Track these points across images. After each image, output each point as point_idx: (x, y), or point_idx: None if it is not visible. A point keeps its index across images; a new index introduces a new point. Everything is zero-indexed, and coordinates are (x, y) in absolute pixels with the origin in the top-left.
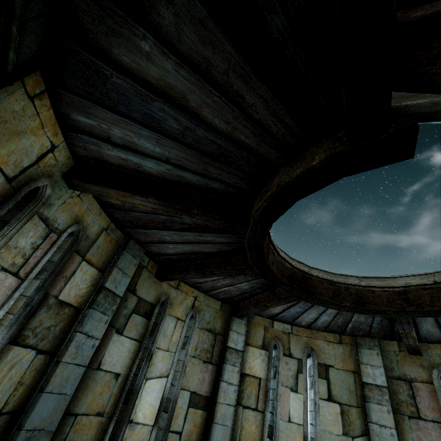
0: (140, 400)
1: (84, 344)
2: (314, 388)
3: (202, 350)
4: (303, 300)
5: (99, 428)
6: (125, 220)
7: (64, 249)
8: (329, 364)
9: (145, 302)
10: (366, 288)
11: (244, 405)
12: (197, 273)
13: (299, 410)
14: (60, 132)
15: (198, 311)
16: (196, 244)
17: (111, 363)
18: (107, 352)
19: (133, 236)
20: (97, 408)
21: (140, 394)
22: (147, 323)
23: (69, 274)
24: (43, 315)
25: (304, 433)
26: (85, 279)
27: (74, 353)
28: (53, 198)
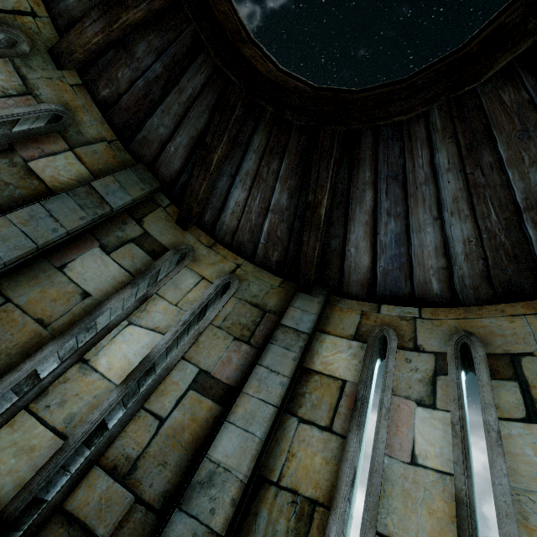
0: (110, 343)
1: (43, 219)
2: (482, 400)
3: (236, 324)
4: (339, 124)
5: (34, 339)
6: (124, 126)
7: (46, 125)
8: (518, 351)
9: (154, 240)
10: (464, 49)
11: (302, 417)
12: (197, 167)
13: (440, 442)
14: (43, 7)
15: (240, 280)
16: (187, 120)
17: (83, 277)
18: (79, 260)
19: (140, 156)
20: (41, 314)
21: (113, 335)
22: (151, 263)
23: (49, 152)
24: (4, 166)
25: (455, 490)
26: (69, 170)
27: (24, 219)
28: (35, 64)
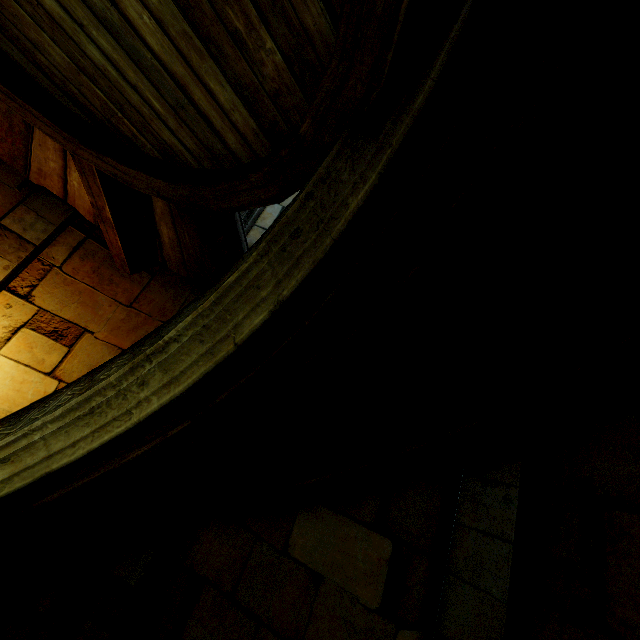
0: None
1: None
2: None
3: None
4: None
5: None
6: None
7: None
8: None
9: None
10: None
11: None
12: None
13: None
14: None
15: None
16: None
17: None
18: None
19: None
20: None
21: None
22: None
23: None
24: None
25: None
26: None
27: None
28: None
